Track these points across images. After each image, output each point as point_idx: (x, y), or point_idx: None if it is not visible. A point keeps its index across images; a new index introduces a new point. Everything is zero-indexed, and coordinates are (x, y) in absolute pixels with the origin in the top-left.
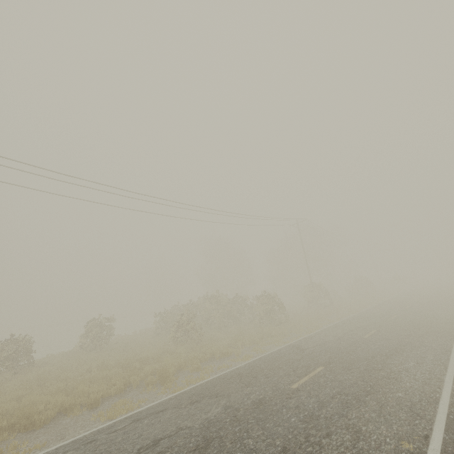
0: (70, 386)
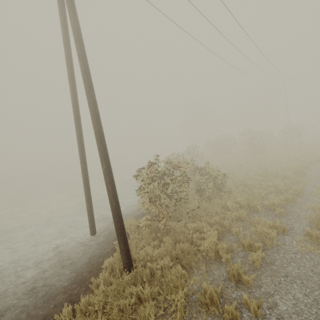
0: (250, 169)
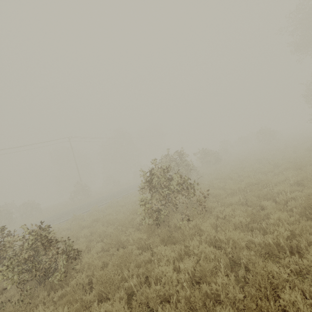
0: None
